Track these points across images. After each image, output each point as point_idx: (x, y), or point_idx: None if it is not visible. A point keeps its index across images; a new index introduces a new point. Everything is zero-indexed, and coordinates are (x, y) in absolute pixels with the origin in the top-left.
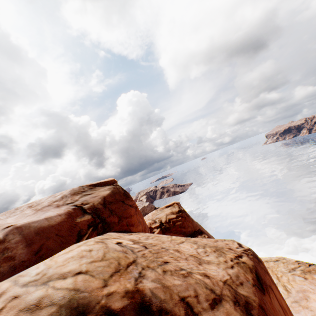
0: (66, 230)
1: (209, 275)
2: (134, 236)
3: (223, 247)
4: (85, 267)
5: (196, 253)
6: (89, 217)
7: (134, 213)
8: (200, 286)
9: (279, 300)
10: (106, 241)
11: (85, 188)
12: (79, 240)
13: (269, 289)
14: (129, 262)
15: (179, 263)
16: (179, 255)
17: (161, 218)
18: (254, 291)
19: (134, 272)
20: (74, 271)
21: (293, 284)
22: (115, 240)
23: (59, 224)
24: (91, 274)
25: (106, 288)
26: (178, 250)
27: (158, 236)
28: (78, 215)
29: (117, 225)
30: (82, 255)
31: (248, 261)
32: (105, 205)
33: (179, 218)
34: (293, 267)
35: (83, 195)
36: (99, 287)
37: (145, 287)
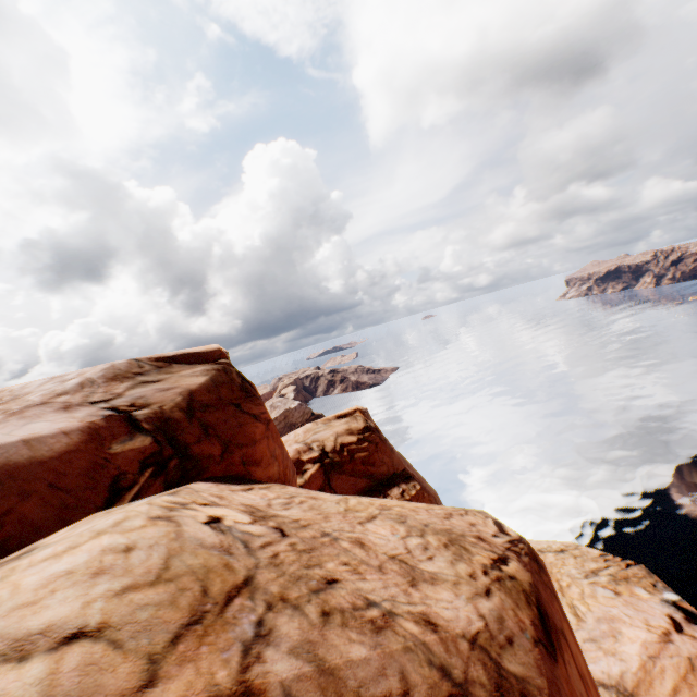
0: (79, 475)
1: (436, 622)
2: (257, 494)
3: (466, 534)
4: (99, 611)
5: (404, 551)
6: (147, 440)
7: (262, 434)
8: (415, 659)
9: (576, 660)
10: (181, 516)
11: (144, 366)
12: (114, 502)
13: (561, 639)
14: (233, 587)
15: (364, 583)
16: (365, 557)
17: (324, 442)
18: (538, 659)
19: (242, 623)
20: (61, 631)
21: (591, 603)
22: (205, 510)
23: (63, 457)
24: (114, 637)
25: (152, 692)
26: (362, 542)
27: (316, 498)
28: (117, 435)
29: (218, 463)
30: (101, 565)
31: (521, 573)
32: (191, 413)
33: (364, 445)
34: (594, 569)
35: (138, 384)
36: (130, 689)
37: (269, 679)
